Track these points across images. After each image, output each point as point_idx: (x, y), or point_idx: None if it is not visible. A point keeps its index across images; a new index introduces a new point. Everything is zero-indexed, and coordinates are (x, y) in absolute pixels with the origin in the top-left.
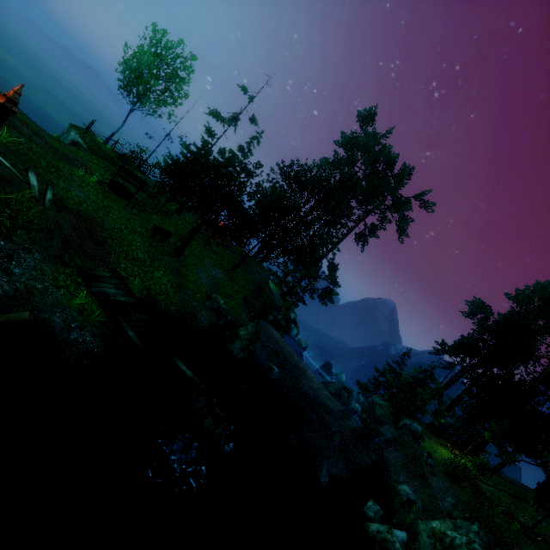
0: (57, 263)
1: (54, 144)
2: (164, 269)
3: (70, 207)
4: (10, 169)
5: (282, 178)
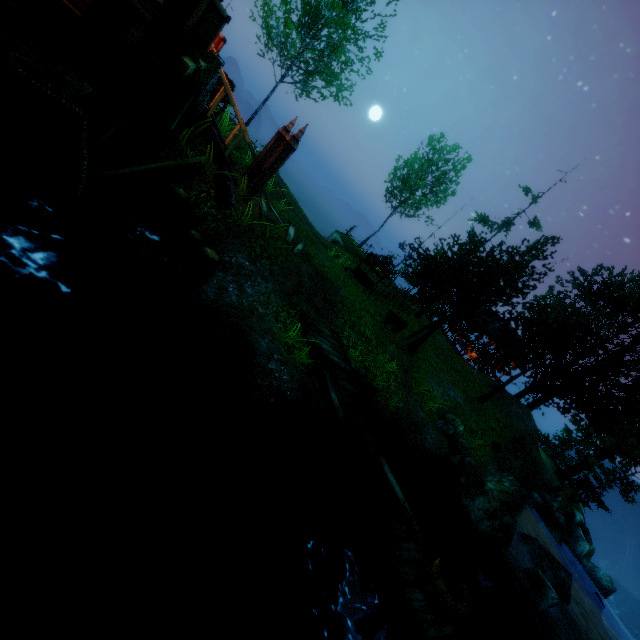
0: (284, 299)
1: (318, 236)
2: (390, 358)
3: (314, 263)
4: (277, 218)
5: (577, 288)
